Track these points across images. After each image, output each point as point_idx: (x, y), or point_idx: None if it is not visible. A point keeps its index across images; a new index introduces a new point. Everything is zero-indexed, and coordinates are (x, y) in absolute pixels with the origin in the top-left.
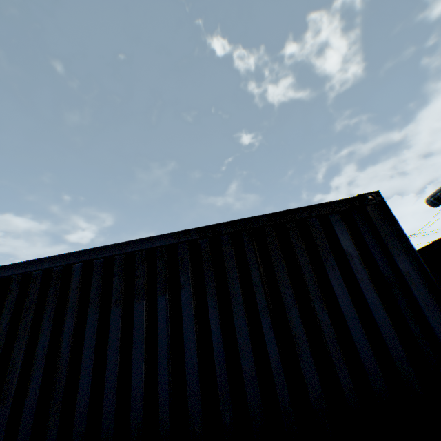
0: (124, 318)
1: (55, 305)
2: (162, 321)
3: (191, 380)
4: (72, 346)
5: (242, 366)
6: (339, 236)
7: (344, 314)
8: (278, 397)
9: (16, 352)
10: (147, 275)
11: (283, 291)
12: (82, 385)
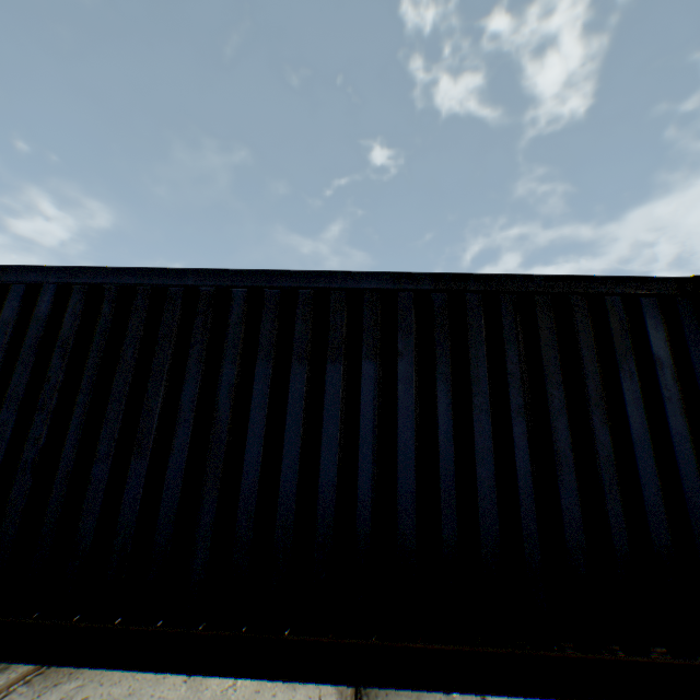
0: (310, 381)
1: (206, 342)
2: (367, 395)
3: (404, 477)
4: (233, 403)
5: (478, 475)
6: (649, 331)
7: (633, 438)
8: (521, 520)
9: (151, 394)
10: (346, 328)
11: (550, 391)
12: (249, 454)
